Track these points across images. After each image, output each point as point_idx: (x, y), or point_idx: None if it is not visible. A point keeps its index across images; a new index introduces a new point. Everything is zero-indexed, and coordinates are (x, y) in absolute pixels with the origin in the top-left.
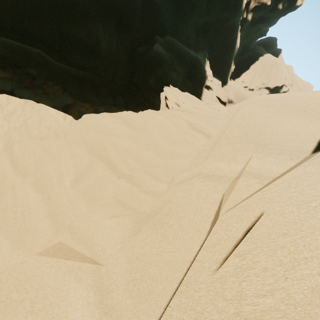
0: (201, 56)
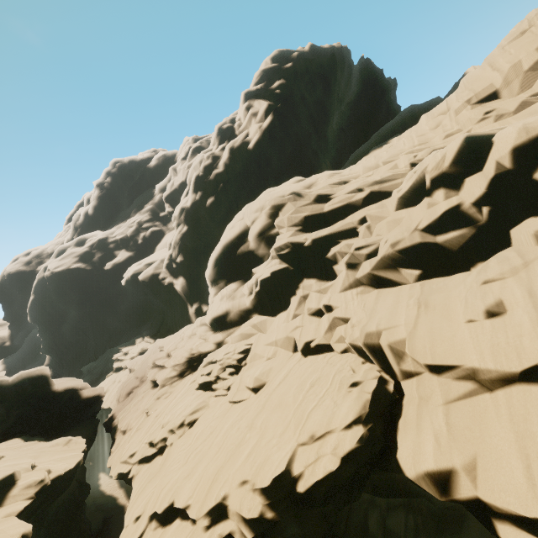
0: (129, 342)
